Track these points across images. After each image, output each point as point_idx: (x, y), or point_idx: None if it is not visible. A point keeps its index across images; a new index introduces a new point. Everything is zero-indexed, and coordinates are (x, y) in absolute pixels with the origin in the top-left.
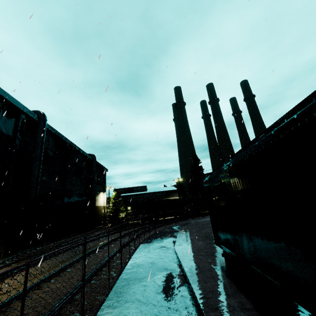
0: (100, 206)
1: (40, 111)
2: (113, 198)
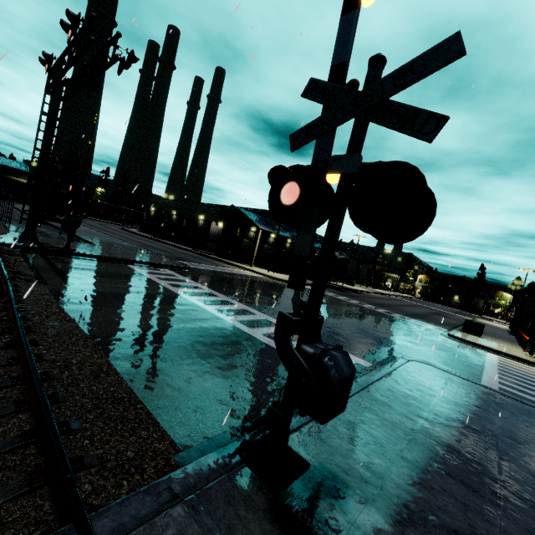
0: None
1: None
2: None
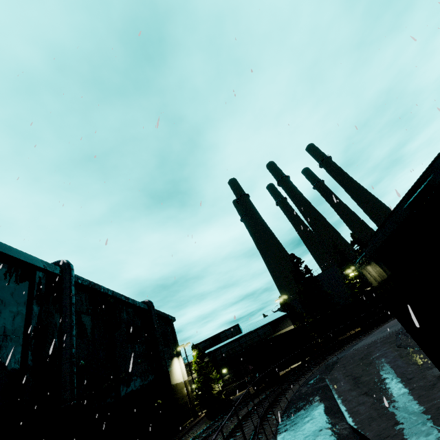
0: (178, 382)
1: (63, 260)
2: (195, 361)
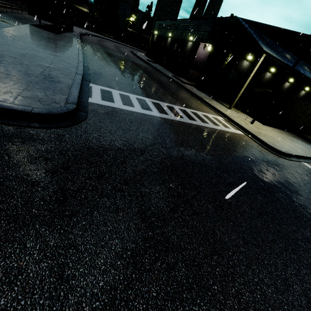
0: None
1: None
2: None
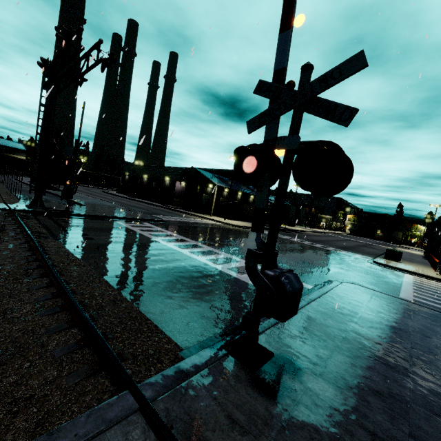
0: None
1: None
2: None
